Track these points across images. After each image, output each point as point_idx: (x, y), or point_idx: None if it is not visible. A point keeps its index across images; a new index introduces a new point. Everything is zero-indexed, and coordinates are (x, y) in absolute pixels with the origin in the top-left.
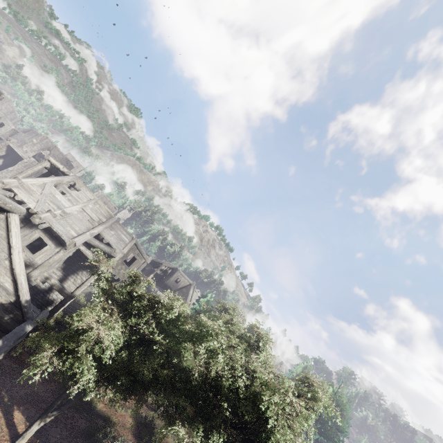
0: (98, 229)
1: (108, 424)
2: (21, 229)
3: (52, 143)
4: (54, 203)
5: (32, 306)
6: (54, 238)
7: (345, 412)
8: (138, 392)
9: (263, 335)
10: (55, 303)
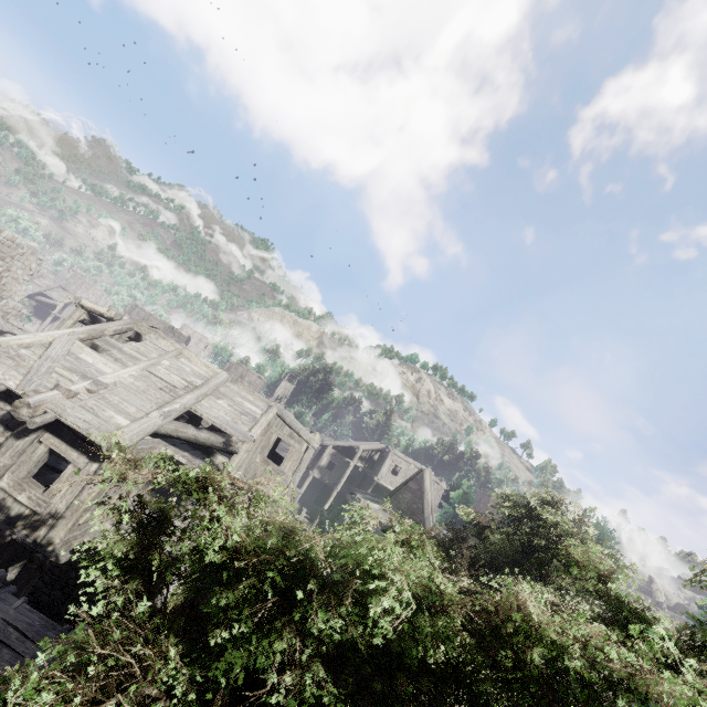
0: (182, 401)
1: None
2: (7, 442)
3: (146, 311)
4: (74, 370)
5: (39, 624)
6: (82, 443)
7: None
8: None
9: None
10: None
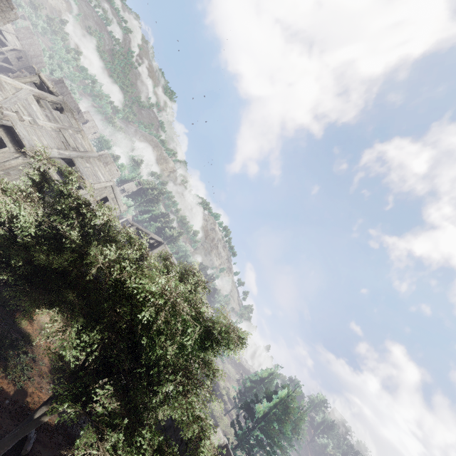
0: (70, 153)
1: (25, 341)
2: None
3: (67, 89)
4: (26, 109)
5: None
6: (16, 142)
7: (292, 414)
8: (41, 289)
9: (196, 273)
10: None
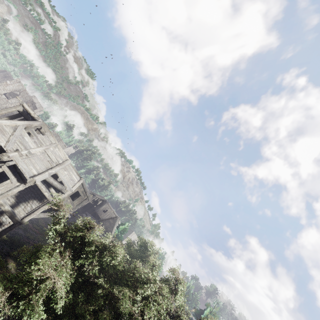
0: (55, 169)
1: None
2: None
3: (23, 87)
4: (22, 143)
5: None
6: (16, 174)
7: None
8: None
9: (182, 281)
10: (3, 225)
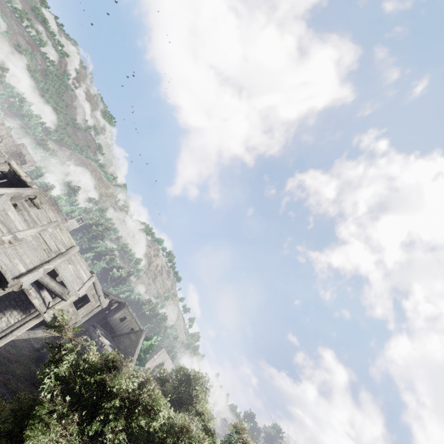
0: (55, 263)
1: None
2: None
3: (8, 132)
4: (5, 224)
5: None
6: None
7: None
8: None
9: None
10: None
